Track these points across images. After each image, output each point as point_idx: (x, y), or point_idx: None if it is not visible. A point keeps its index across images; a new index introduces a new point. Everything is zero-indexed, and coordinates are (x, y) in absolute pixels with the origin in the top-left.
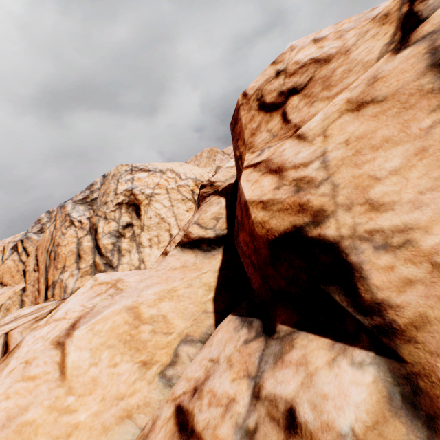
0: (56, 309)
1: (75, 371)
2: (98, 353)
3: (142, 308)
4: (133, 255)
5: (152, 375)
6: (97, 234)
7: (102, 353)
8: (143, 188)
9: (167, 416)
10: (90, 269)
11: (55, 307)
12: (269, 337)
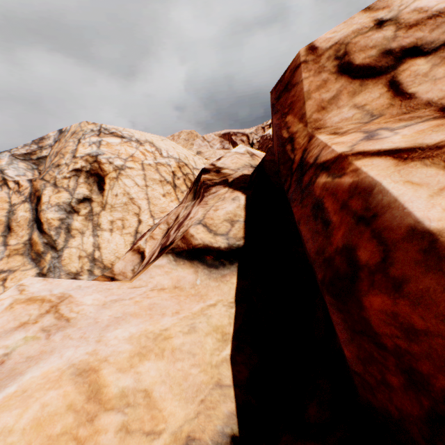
0: None
1: None
2: None
3: (106, 373)
4: (86, 238)
5: None
6: (39, 203)
7: None
8: (112, 156)
9: None
10: (23, 247)
11: None
12: None
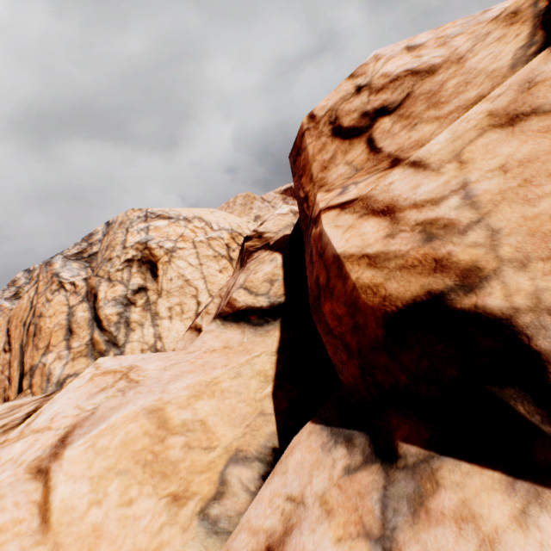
0: (36, 412)
1: (65, 516)
2: (103, 484)
3: (170, 410)
4: (146, 329)
5: (187, 517)
6: (96, 300)
7: (109, 484)
8: (161, 240)
9: None
10: (85, 348)
11: (34, 409)
12: (389, 465)
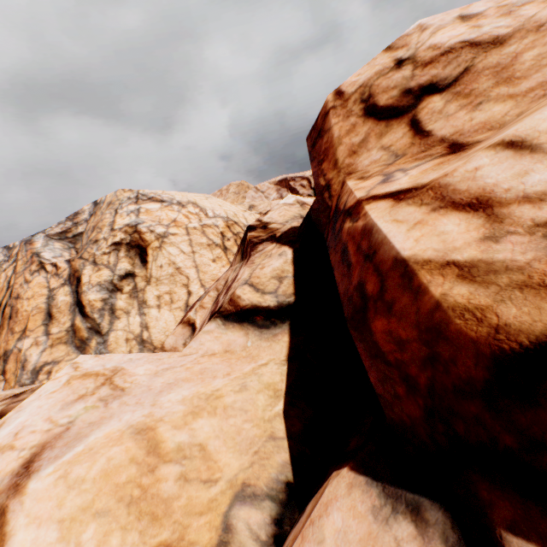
0: None
1: None
2: (75, 530)
3: (162, 430)
4: (132, 318)
5: None
6: (80, 284)
7: (84, 530)
8: (153, 224)
9: None
10: (65, 335)
11: None
12: None
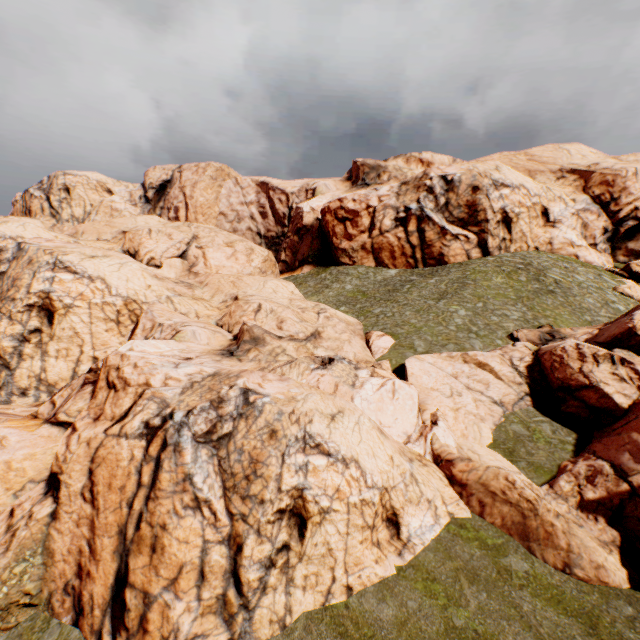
0: None
1: None
2: None
3: (14, 463)
4: (36, 361)
5: (10, 494)
6: None
7: None
8: (63, 294)
9: (9, 510)
10: None
11: None
12: (46, 495)
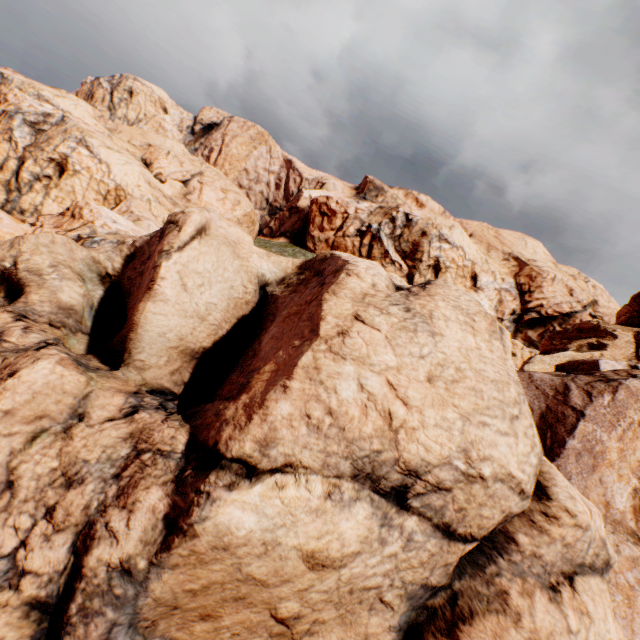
0: None
1: None
2: None
3: (1, 232)
4: (39, 197)
5: None
6: (23, 165)
7: None
8: (77, 162)
9: None
10: (5, 182)
11: None
12: None
